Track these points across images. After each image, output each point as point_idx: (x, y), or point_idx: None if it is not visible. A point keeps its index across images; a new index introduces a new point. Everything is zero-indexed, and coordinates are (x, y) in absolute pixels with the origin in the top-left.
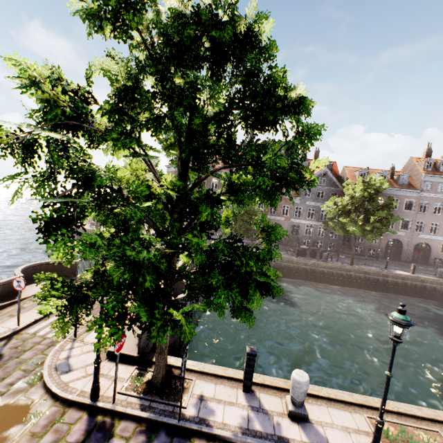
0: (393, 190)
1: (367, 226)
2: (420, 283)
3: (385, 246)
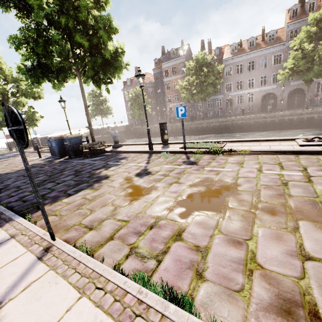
0: (260, 51)
1: (195, 91)
2: (246, 121)
3: (262, 101)
